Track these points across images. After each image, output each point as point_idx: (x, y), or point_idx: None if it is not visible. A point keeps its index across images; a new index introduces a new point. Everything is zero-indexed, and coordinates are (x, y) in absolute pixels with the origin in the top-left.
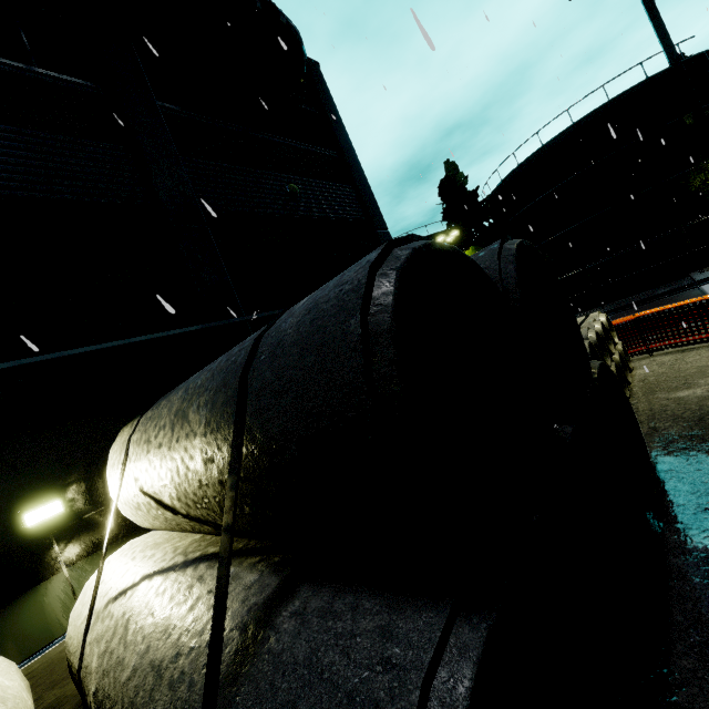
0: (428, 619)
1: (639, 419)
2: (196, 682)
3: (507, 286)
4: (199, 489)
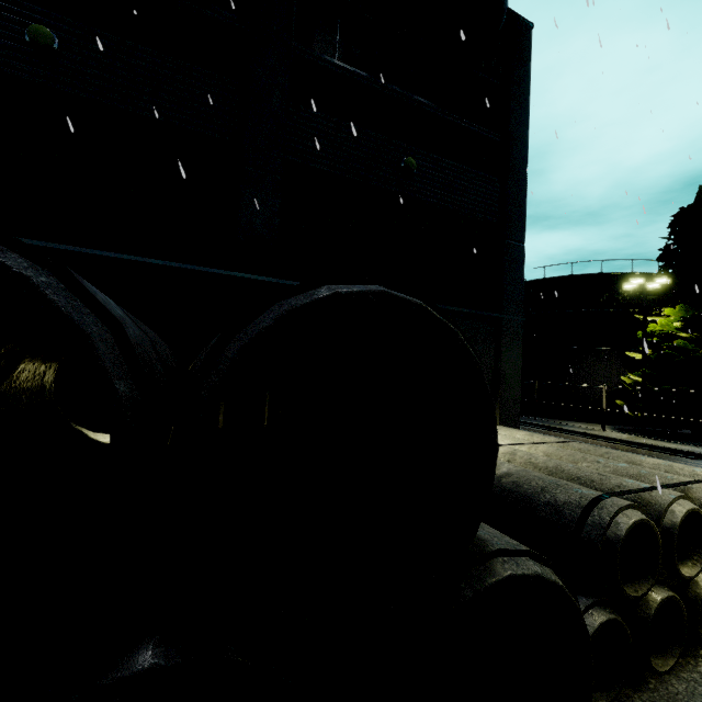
0: None
1: (679, 697)
2: None
3: (225, 354)
4: None
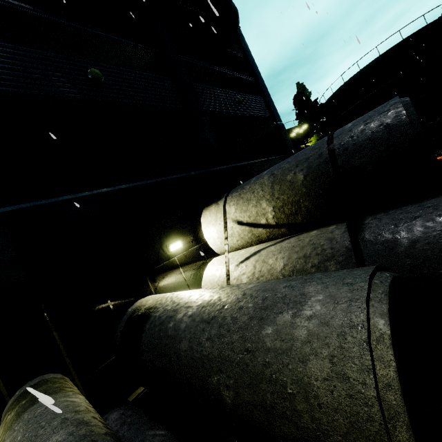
0: (435, 199)
1: None
2: (335, 246)
3: None
4: (296, 205)
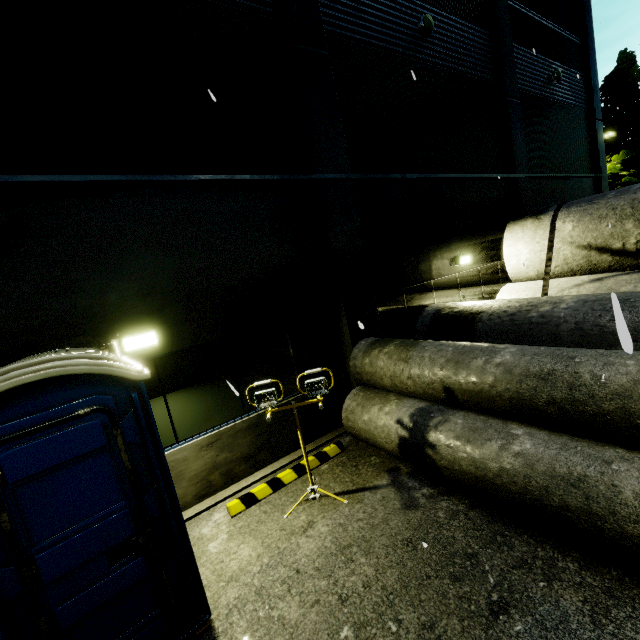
0: None
1: None
2: None
3: None
4: None
